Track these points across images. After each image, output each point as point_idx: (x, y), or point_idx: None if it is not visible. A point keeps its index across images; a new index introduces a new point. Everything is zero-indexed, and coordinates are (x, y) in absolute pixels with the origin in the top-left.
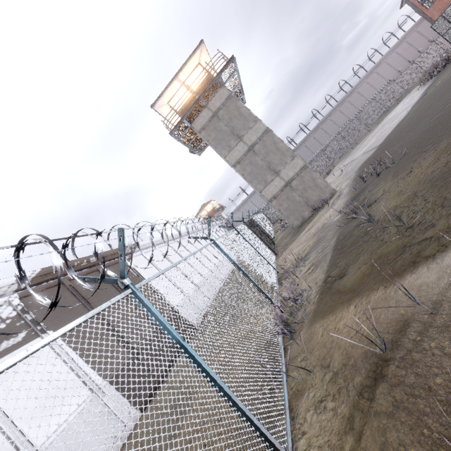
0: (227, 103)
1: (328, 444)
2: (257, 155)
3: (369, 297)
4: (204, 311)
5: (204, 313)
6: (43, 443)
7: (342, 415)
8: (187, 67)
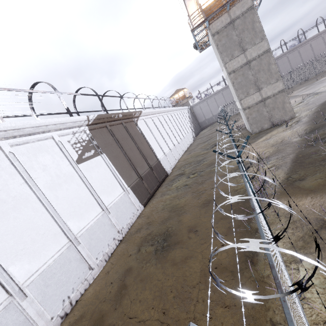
0: (246, 14)
1: (288, 242)
2: (251, 70)
3: (322, 196)
4: (172, 166)
5: (173, 167)
6: (107, 206)
7: (297, 235)
8: None
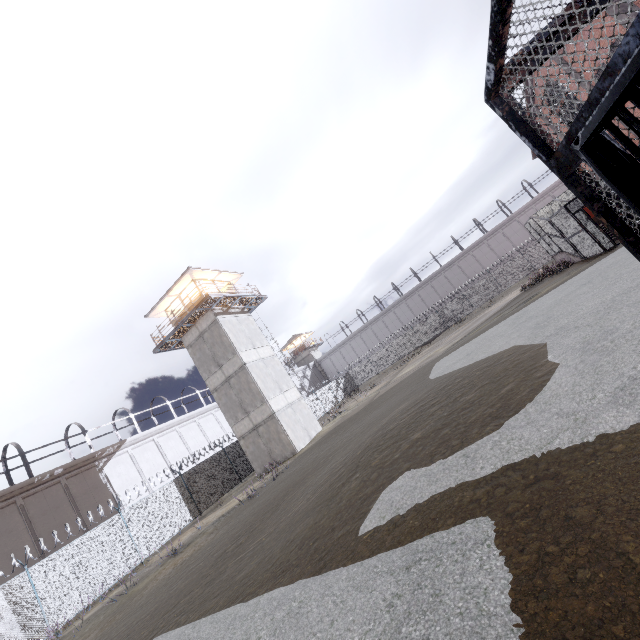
0: (212, 328)
1: None
2: (232, 388)
3: None
4: None
5: None
6: None
7: None
8: (177, 286)
